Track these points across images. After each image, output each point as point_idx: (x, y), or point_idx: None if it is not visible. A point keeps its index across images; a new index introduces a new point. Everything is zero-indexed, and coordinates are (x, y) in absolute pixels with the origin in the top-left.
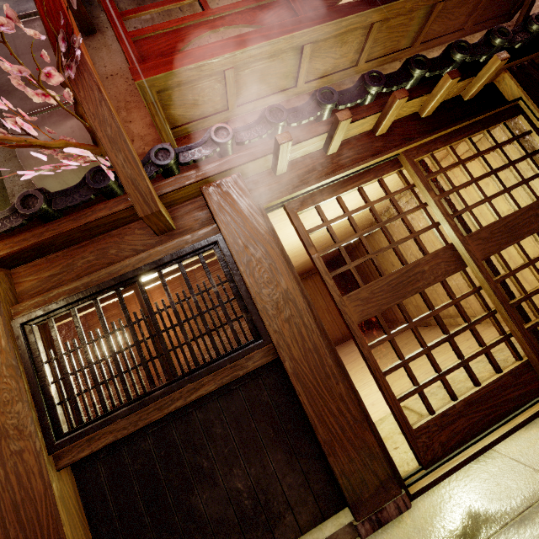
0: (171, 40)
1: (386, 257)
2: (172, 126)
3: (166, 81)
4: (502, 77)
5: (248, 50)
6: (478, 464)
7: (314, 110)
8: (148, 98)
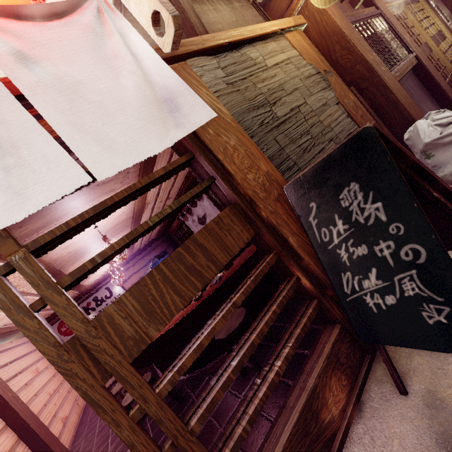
0: None
1: None
2: None
3: None
4: None
5: None
6: None
7: None
8: None
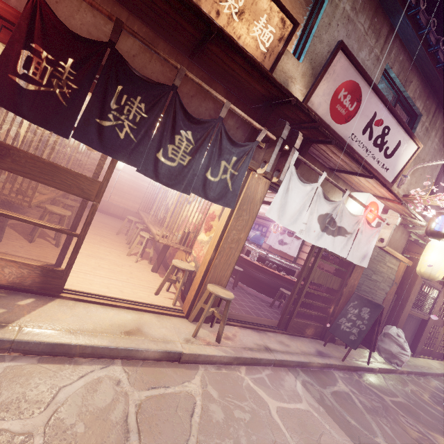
0: None
1: None
2: None
3: None
4: None
5: None
6: (425, 359)
7: None
8: None
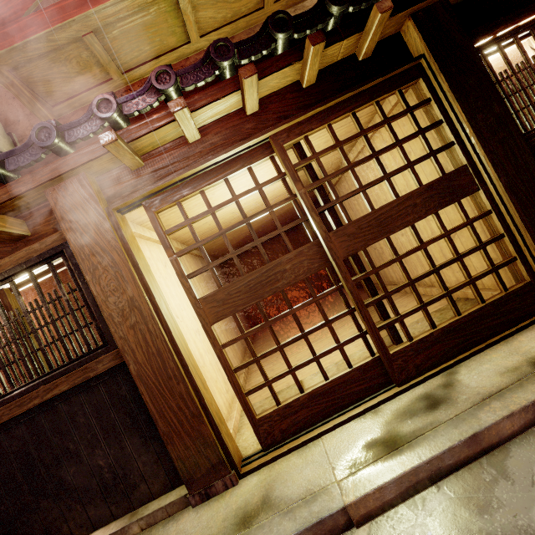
0: (13, 2)
1: (343, 220)
2: (52, 103)
3: (12, 58)
4: (407, 26)
5: (101, 10)
6: (302, 451)
7: (153, 96)
8: (1, 78)
